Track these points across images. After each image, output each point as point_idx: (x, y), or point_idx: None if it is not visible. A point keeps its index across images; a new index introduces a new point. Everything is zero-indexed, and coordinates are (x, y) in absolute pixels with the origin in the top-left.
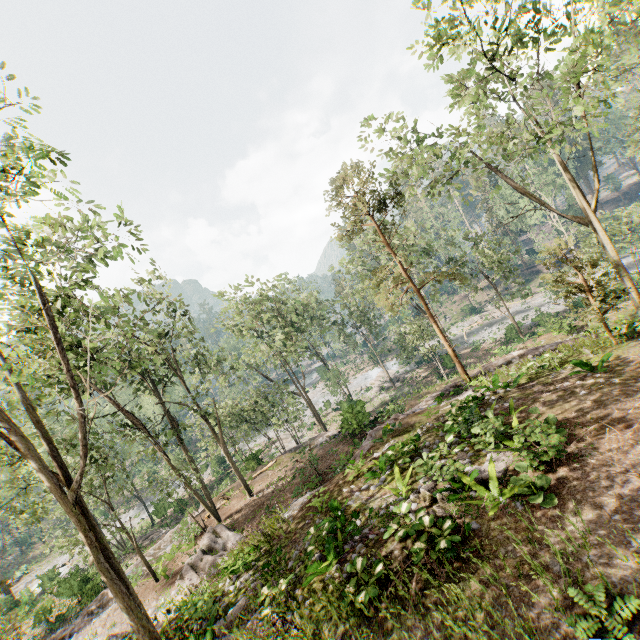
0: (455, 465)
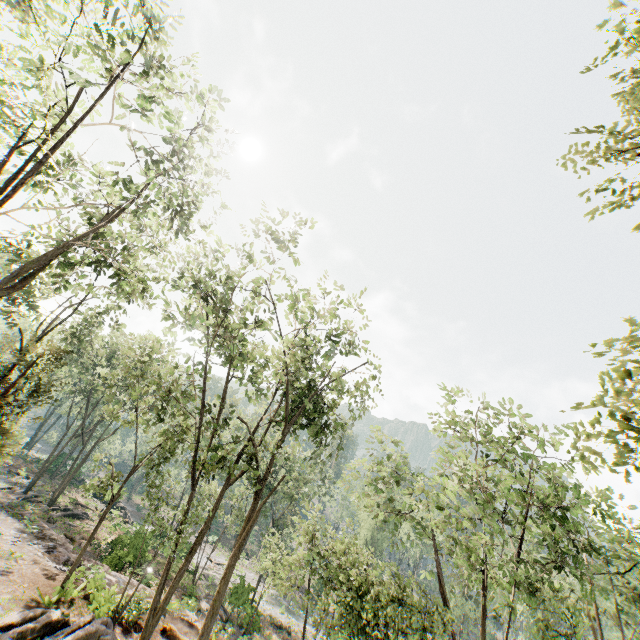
0: None
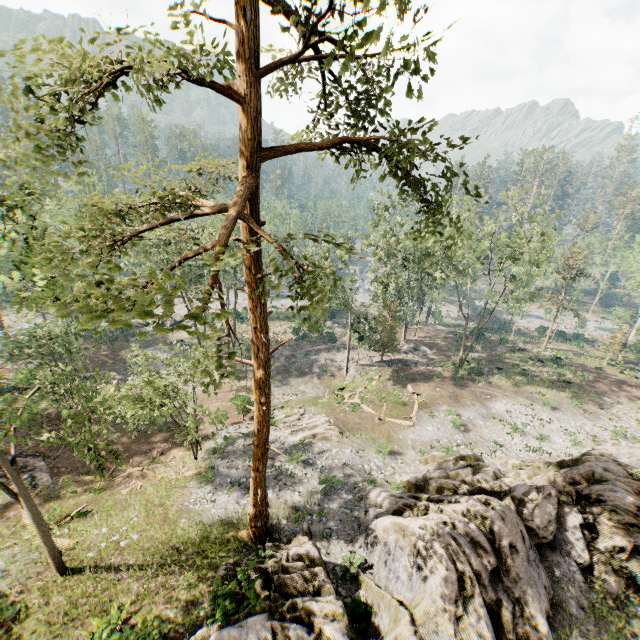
0: (563, 371)
